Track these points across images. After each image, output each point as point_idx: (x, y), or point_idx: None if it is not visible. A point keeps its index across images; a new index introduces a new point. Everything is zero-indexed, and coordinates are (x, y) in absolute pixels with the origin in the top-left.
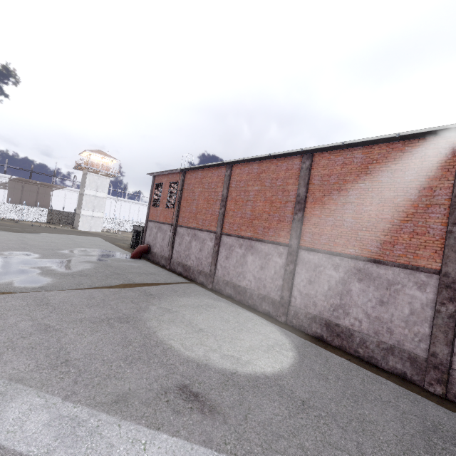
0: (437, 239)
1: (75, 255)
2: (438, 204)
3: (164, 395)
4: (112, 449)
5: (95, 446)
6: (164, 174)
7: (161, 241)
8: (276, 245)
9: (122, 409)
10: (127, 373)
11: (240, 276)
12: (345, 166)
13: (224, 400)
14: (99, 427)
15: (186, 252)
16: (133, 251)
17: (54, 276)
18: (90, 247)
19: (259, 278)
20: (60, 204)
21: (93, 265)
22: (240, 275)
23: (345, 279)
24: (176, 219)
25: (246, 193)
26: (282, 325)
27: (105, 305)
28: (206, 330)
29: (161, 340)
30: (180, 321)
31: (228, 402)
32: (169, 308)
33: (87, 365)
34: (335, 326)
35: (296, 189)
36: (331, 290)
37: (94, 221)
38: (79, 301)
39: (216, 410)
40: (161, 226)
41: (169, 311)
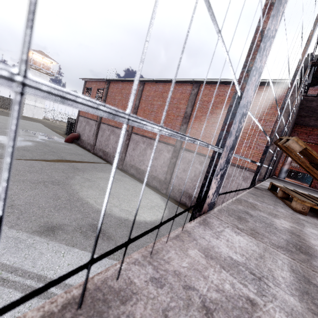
0: (260, 152)
1: (19, 134)
2: (266, 131)
3: (79, 229)
4: (42, 255)
5: (30, 253)
6: (94, 81)
7: (88, 132)
8: (166, 144)
9: (50, 235)
10: (55, 215)
11: (141, 162)
12: (219, 97)
13: (117, 233)
14: (34, 244)
15: (106, 142)
16: (67, 137)
17: (2, 148)
18: (32, 130)
19: (153, 165)
20: (7, 92)
21: (34, 143)
22: (141, 162)
23: (205, 171)
24: (100, 117)
25: (151, 105)
26: (163, 195)
27: (42, 172)
28: (113, 194)
29: (81, 198)
30: (96, 187)
31: (119, 235)
32: (90, 179)
33: (27, 209)
34: (194, 198)
35: (185, 108)
36: (196, 176)
37: (36, 110)
38: (22, 168)
39: (111, 238)
40: (89, 121)
41: (89, 180)
